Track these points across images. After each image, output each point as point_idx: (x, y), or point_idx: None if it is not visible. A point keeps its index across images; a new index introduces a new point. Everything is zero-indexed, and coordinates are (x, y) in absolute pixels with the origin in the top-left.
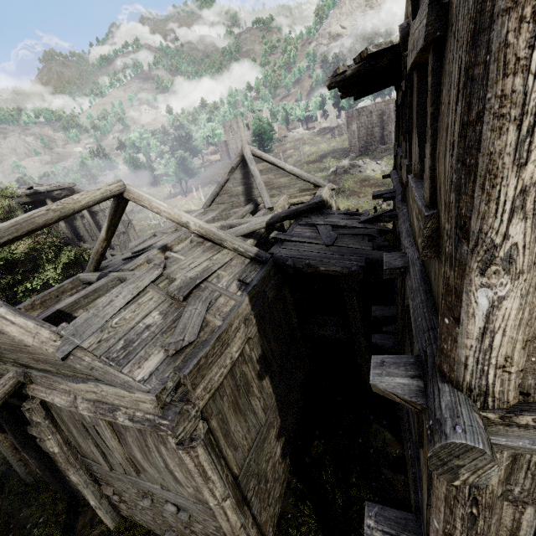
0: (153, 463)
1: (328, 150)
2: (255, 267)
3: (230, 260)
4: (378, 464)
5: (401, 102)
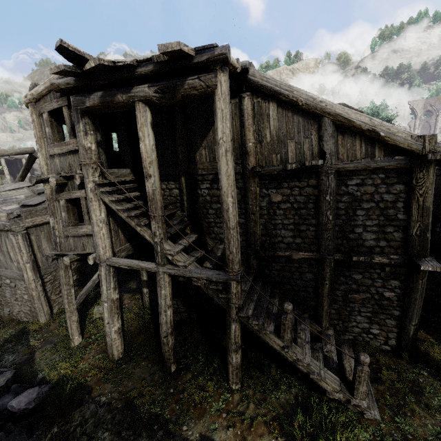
0: (3, 250)
1: None
2: None
3: None
4: (123, 291)
5: None
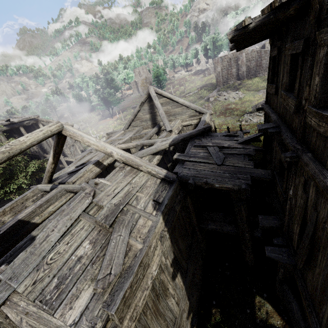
0: None
1: (202, 84)
2: (165, 186)
3: (145, 181)
4: None
5: (301, 51)
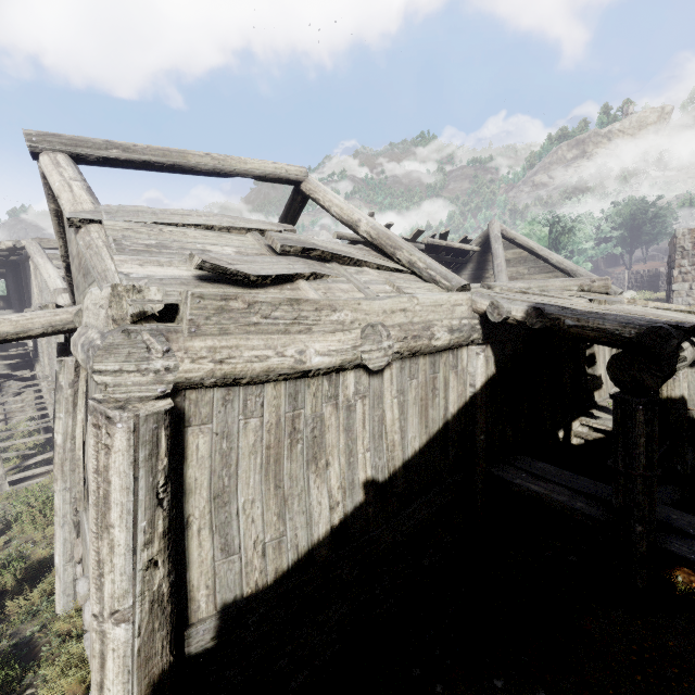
0: None
1: None
2: None
3: None
4: None
5: None
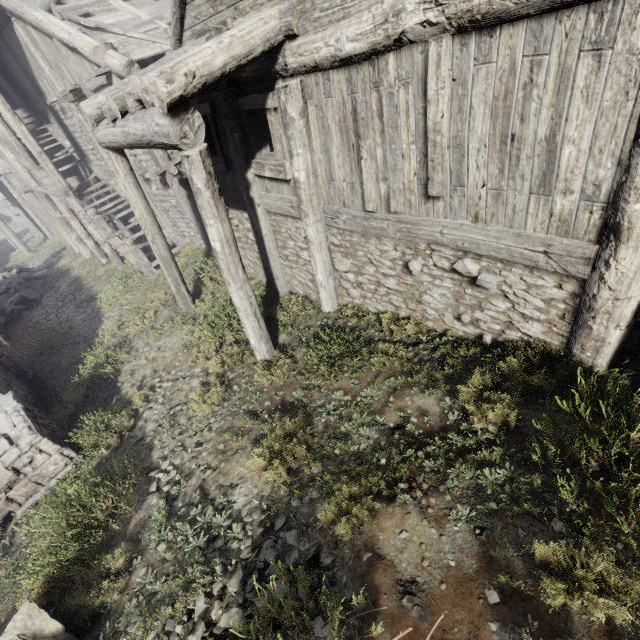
0: None
1: None
2: None
3: None
4: None
5: None
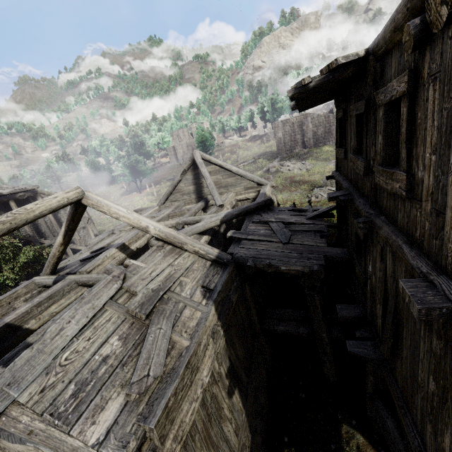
0: None
1: (259, 153)
2: (217, 270)
3: (192, 263)
4: None
5: (364, 111)
